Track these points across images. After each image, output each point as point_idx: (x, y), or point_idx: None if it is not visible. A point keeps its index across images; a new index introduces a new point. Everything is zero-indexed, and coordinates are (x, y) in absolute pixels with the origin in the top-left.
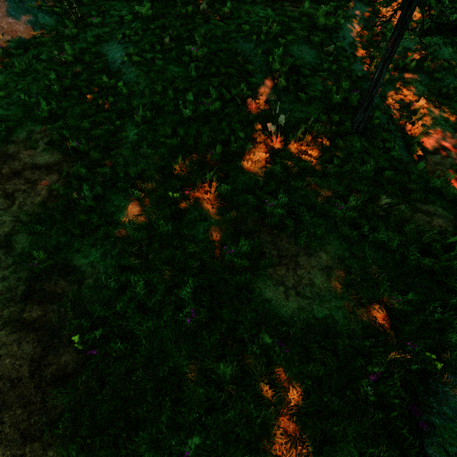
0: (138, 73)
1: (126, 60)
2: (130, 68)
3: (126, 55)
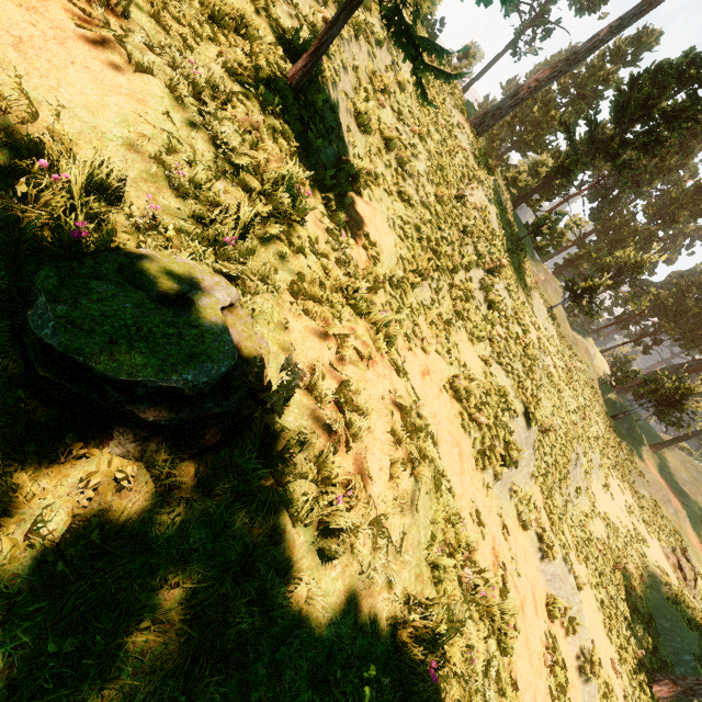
0: None
1: None
2: None
3: None
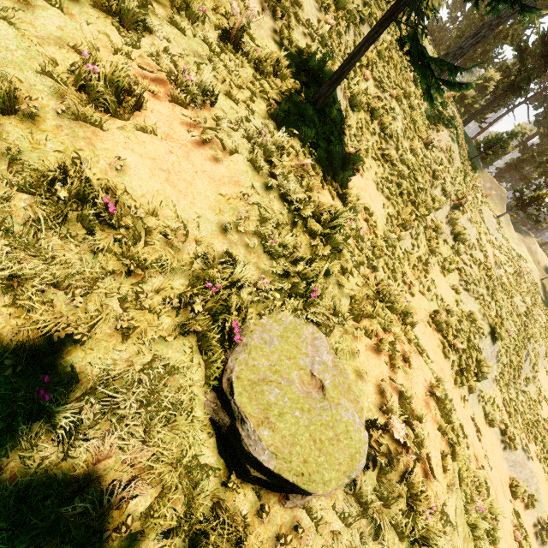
0: None
1: None
2: None
3: None
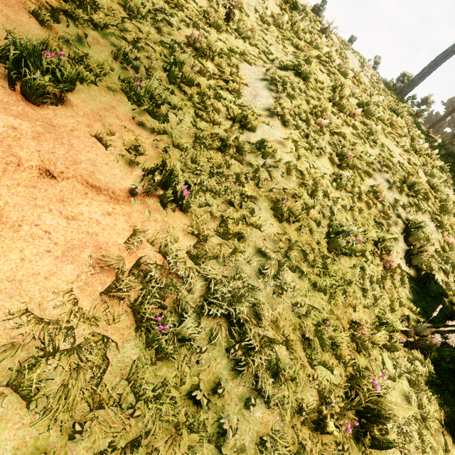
0: (284, 135)
1: (279, 110)
2: (276, 120)
3: (275, 102)
